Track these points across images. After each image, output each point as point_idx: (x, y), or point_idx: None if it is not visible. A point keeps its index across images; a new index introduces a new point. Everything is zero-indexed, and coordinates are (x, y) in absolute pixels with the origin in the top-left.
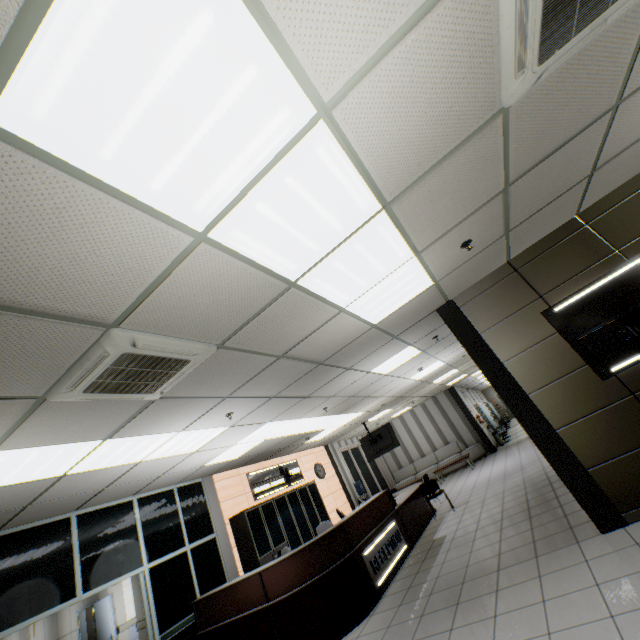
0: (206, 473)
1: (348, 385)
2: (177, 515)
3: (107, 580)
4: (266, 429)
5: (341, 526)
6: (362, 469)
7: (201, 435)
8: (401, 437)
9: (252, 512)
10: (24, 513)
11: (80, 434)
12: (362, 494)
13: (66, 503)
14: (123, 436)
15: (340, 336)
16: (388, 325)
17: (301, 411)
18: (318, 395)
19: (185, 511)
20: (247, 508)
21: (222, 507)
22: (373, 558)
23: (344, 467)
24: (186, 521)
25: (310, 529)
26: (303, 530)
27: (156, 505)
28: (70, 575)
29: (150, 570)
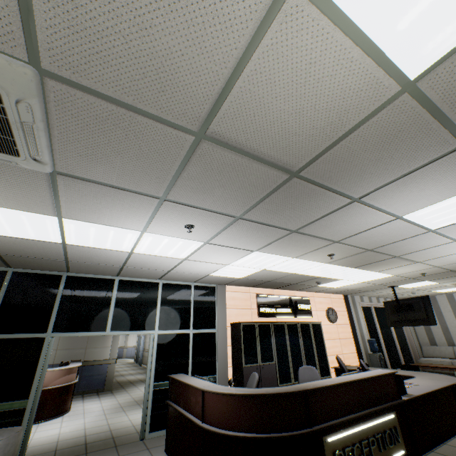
0: (217, 282)
1: (361, 231)
2: (189, 305)
3: (128, 329)
4: (257, 258)
5: (302, 393)
6: (382, 329)
7: (175, 243)
8: (443, 315)
9: (248, 326)
10: (73, 265)
11: (17, 202)
12: (374, 352)
13: (101, 268)
14: (76, 219)
15: (316, 105)
16: (452, 93)
17: (295, 249)
18: (313, 234)
19: (196, 304)
20: (244, 321)
21: (227, 312)
22: (339, 451)
23: (360, 321)
24: (195, 312)
25: (302, 362)
26: (295, 360)
27: (175, 292)
28: (106, 316)
29: (159, 335)
